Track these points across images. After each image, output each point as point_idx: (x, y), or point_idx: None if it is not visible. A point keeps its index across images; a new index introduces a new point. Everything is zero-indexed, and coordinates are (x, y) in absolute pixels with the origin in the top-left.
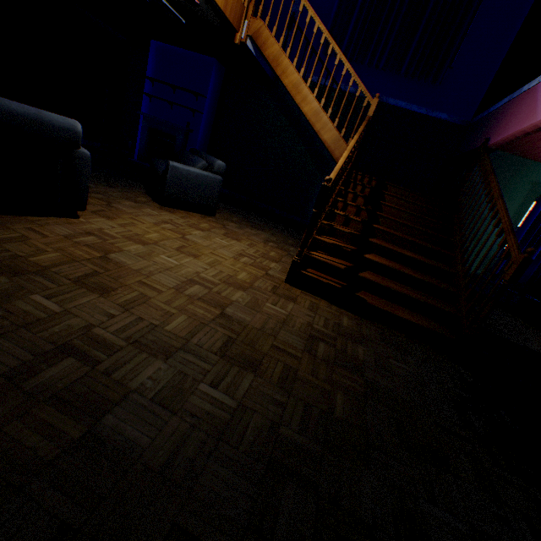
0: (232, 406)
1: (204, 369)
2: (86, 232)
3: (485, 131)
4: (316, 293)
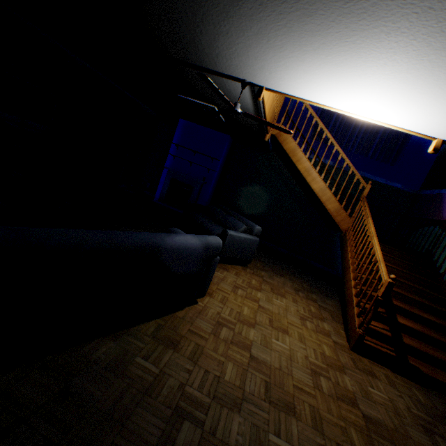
0: None
1: None
2: (216, 321)
3: (443, 207)
4: (376, 360)
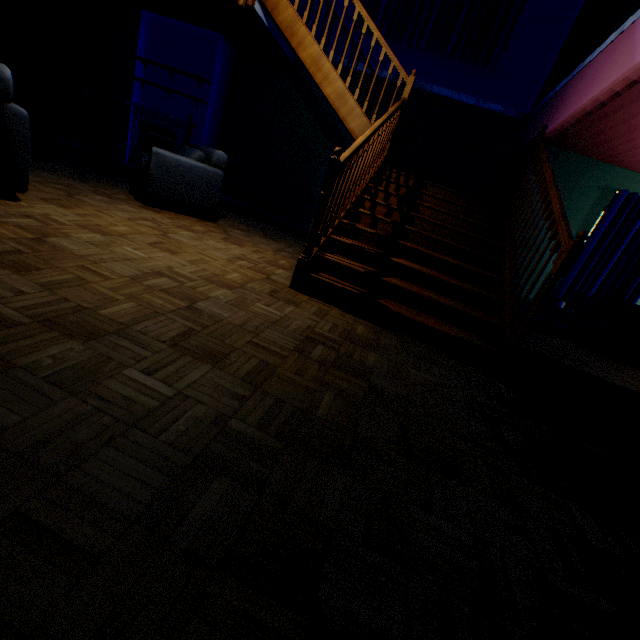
0: (166, 394)
1: (139, 355)
2: (23, 214)
3: (543, 120)
4: (329, 301)
